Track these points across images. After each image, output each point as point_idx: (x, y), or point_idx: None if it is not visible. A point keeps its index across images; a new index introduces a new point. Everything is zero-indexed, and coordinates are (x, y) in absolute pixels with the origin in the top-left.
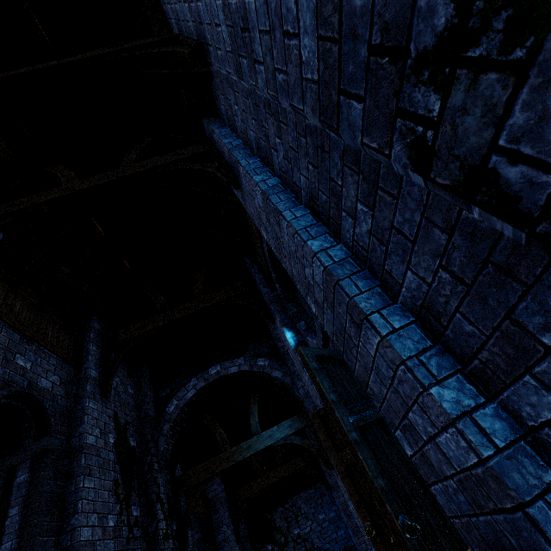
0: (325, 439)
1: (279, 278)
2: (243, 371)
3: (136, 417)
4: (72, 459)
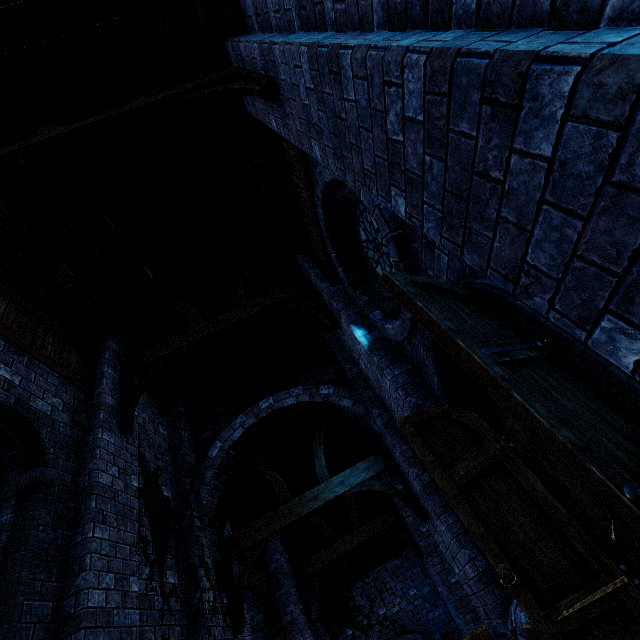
0: (423, 453)
1: (341, 259)
2: (302, 402)
3: (170, 463)
4: (79, 502)
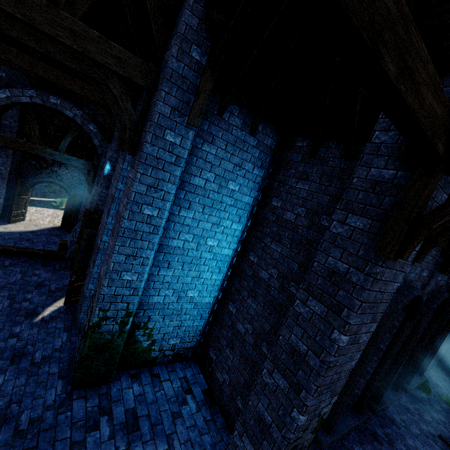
0: (84, 220)
1: None
2: (75, 120)
3: None
4: None
